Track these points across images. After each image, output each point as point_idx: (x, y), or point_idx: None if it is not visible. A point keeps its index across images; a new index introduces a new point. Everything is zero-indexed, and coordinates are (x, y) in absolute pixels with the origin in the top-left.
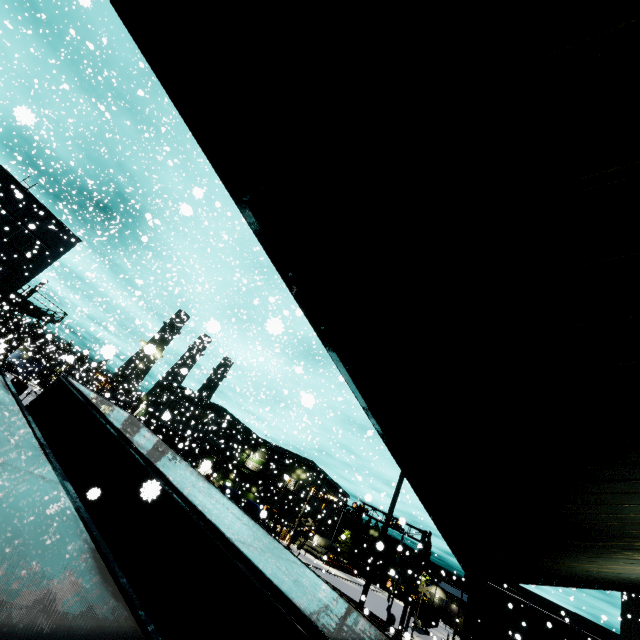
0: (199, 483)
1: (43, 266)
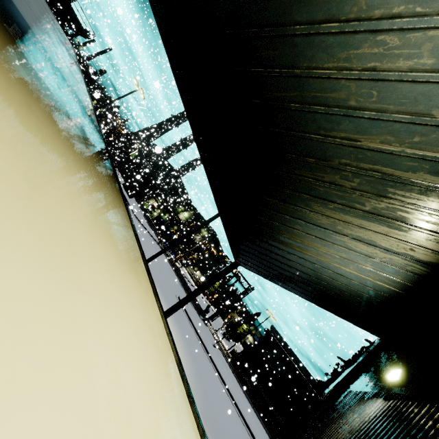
0: (57, 36)
1: None
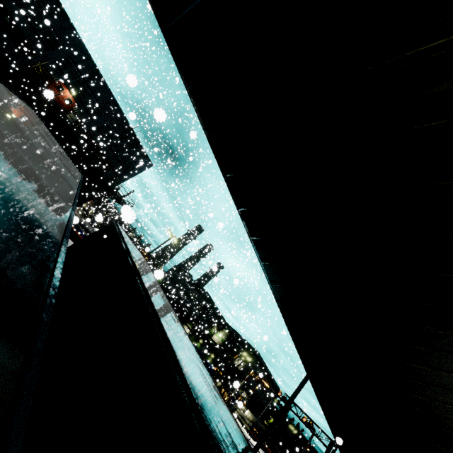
0: (161, 296)
1: (131, 176)
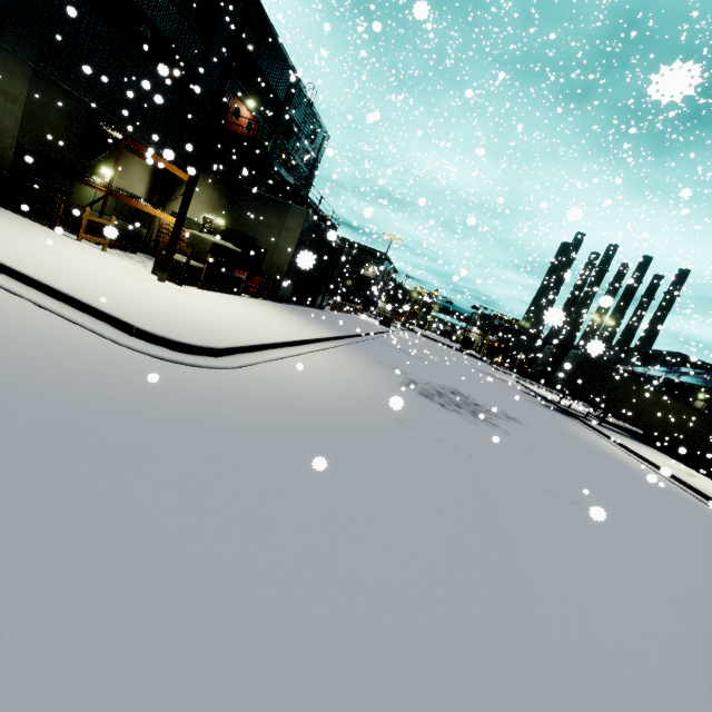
0: None
1: (314, 176)
